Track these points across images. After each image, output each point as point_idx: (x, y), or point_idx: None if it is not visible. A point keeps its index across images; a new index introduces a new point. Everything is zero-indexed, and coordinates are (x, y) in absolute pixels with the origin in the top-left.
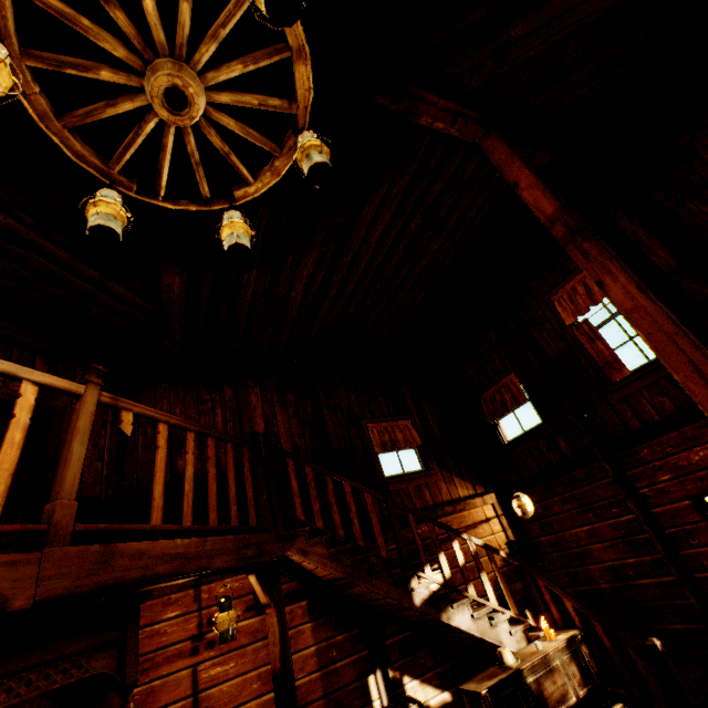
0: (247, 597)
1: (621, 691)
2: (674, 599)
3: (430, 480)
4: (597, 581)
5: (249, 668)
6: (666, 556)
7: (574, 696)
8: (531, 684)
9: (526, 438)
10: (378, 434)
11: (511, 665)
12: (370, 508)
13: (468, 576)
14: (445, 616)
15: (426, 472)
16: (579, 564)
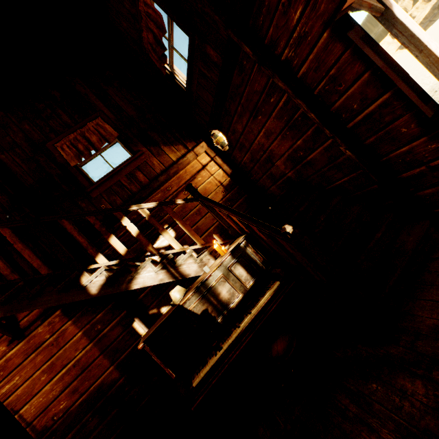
0: (5, 337)
1: (278, 271)
2: (336, 159)
3: (139, 163)
4: (285, 173)
5: (33, 372)
6: (319, 122)
7: (241, 293)
8: (195, 309)
9: (190, 71)
10: (69, 148)
11: (177, 302)
12: (11, 241)
13: (146, 241)
14: (127, 286)
15: (131, 158)
16: (270, 166)
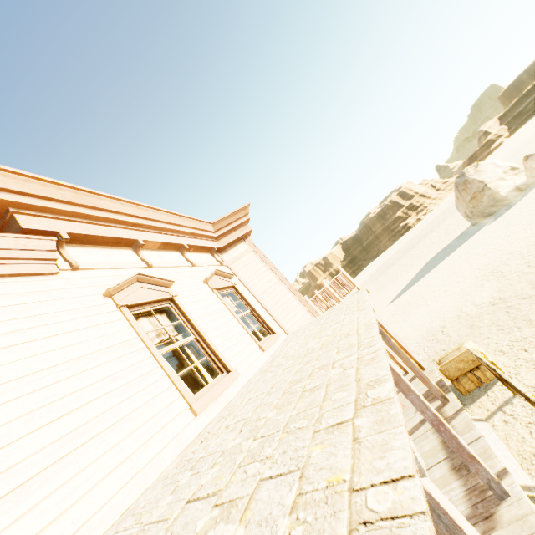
0: None
1: None
2: None
3: None
4: None
5: None
6: None
7: None
8: None
9: None
10: None
11: None
12: None
13: None
14: None
15: None
16: None
